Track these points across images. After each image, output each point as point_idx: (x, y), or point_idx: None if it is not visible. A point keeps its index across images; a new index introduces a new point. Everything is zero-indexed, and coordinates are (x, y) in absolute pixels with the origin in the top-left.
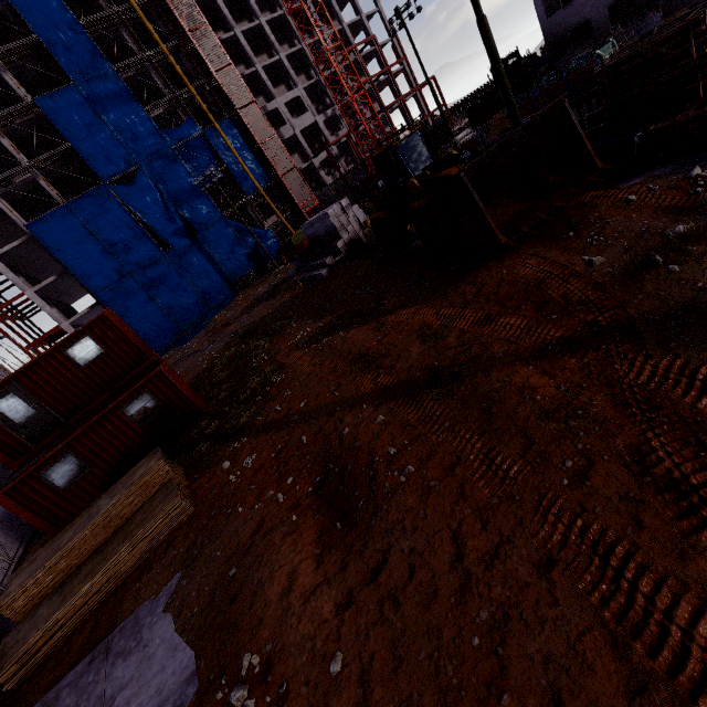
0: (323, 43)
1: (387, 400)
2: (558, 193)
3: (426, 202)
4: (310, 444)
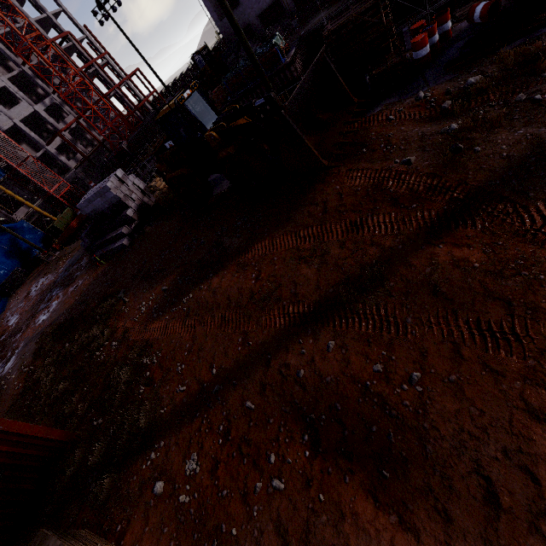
0: (18, 32)
1: (320, 325)
2: (336, 124)
3: (234, 149)
4: (263, 406)
